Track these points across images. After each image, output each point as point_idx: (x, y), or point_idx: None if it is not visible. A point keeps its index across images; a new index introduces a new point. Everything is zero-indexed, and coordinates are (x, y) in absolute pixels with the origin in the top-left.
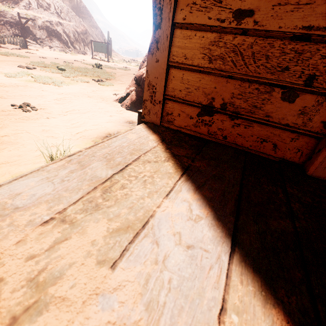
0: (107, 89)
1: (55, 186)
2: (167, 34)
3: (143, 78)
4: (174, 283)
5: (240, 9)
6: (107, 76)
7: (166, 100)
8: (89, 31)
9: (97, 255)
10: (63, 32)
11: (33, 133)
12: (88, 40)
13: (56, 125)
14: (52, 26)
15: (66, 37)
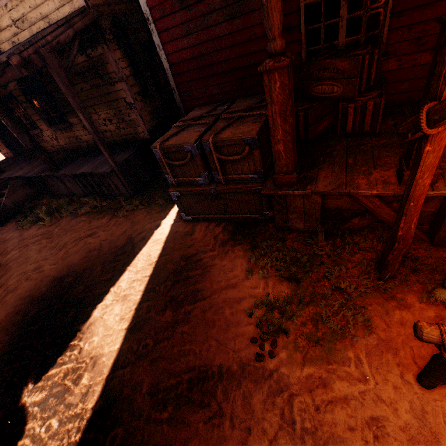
0: None
1: None
2: None
3: None
4: None
5: None
6: None
7: (5, 154)
8: None
9: None
10: None
11: None
12: None
13: None
14: None
15: None
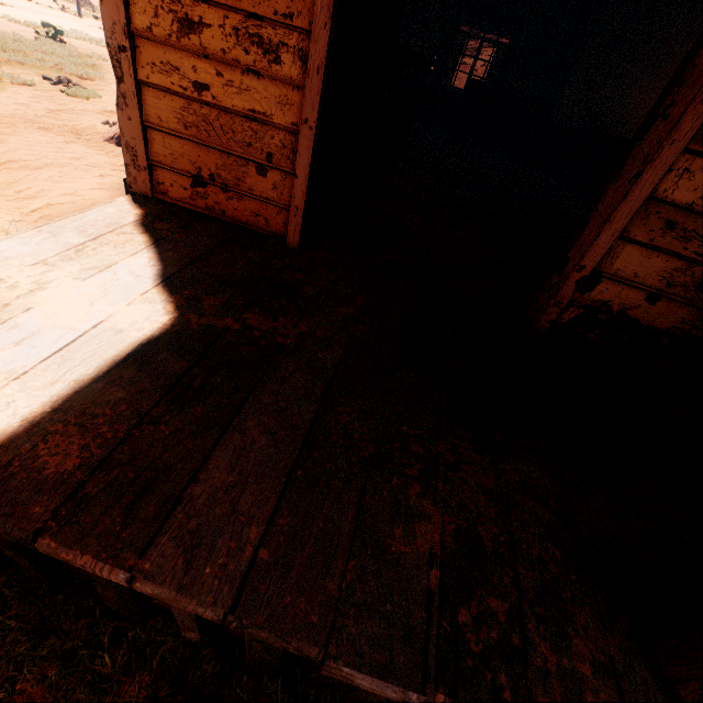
0: (87, 109)
1: (33, 247)
2: (133, 92)
3: None
4: (121, 286)
5: (197, 81)
6: (81, 70)
7: (154, 166)
8: None
9: (74, 277)
10: None
11: None
12: None
13: None
14: None
15: None
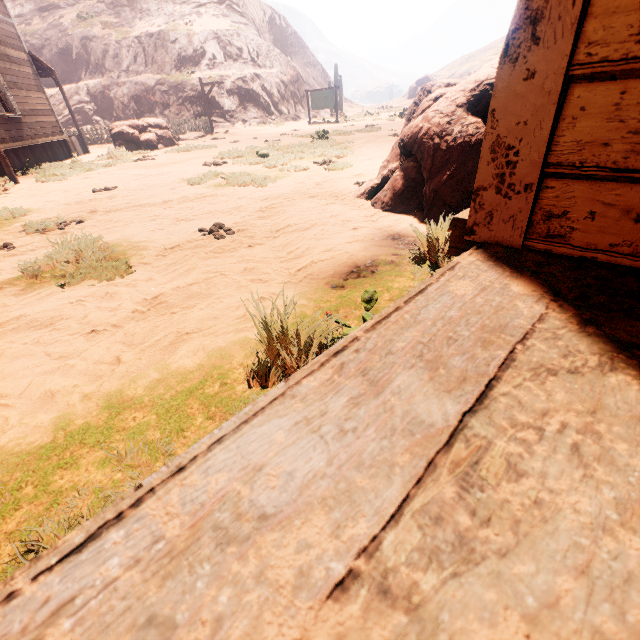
0: (342, 177)
1: (329, 448)
2: None
3: (420, 139)
4: None
5: None
6: (338, 151)
7: (548, 179)
8: (303, 76)
9: None
10: (263, 89)
11: (232, 276)
12: (302, 92)
13: (264, 258)
14: (245, 85)
15: (267, 97)
